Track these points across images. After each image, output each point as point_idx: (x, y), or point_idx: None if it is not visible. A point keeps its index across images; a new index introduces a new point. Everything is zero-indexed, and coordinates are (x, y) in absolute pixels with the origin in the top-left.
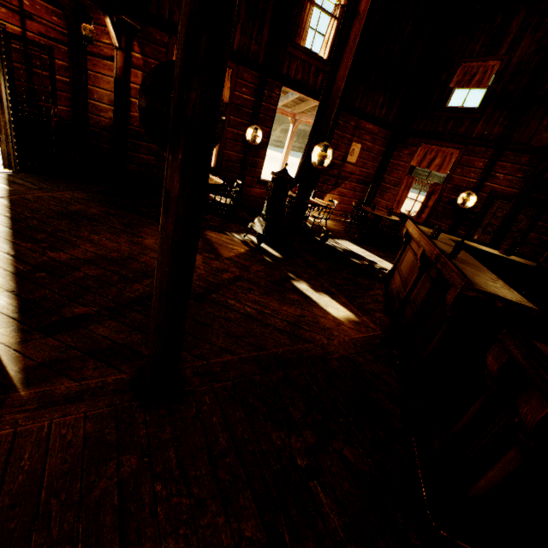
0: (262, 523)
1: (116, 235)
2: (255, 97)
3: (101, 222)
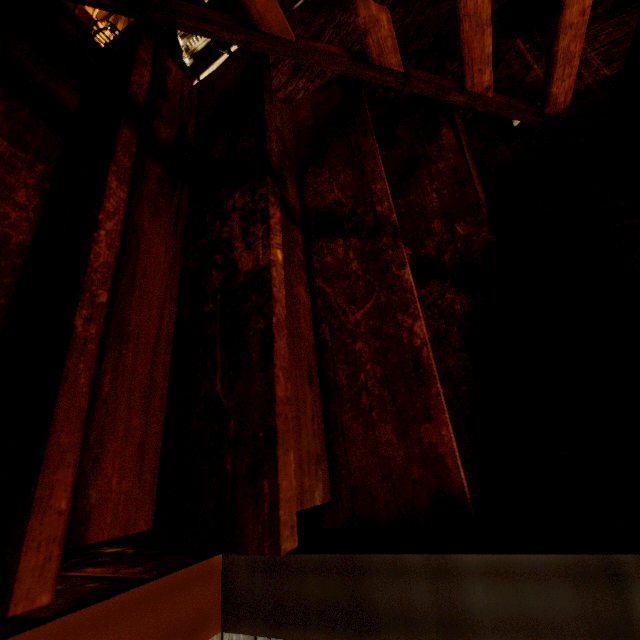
0: None
1: None
2: None
3: None
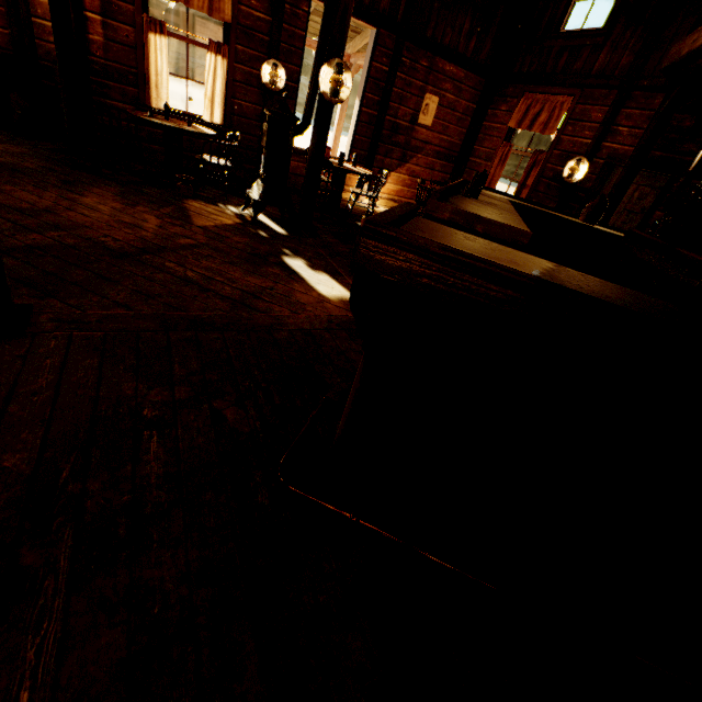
0: (38, 458)
1: (43, 190)
2: (272, 15)
3: (30, 175)
